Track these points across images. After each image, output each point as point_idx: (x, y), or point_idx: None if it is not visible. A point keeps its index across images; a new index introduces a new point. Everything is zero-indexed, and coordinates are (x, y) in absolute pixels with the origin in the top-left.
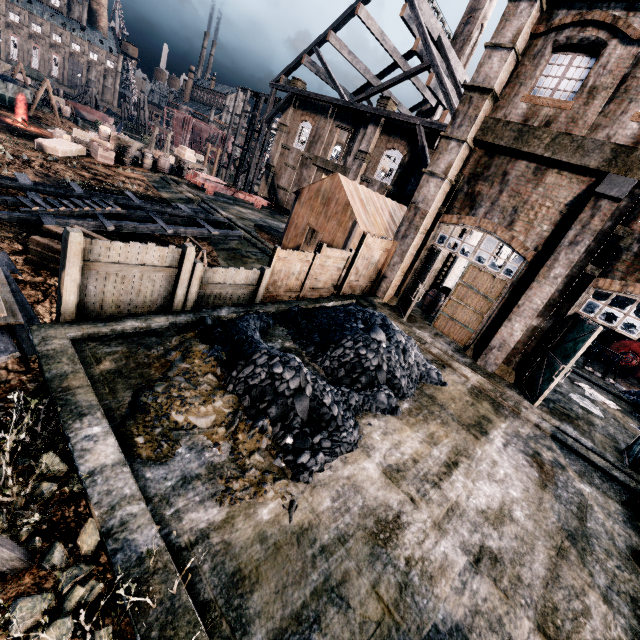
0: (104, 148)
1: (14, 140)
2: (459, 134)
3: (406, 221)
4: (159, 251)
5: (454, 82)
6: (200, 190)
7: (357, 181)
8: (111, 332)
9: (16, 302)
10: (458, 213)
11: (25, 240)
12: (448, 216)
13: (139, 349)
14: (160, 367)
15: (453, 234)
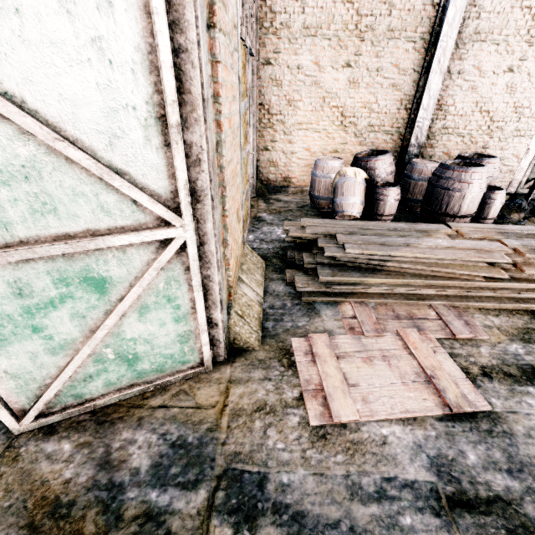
0: None
1: None
2: None
3: None
4: None
5: None
6: None
7: None
8: None
9: None
10: None
11: None
12: None
13: None
14: None
15: (398, 26)
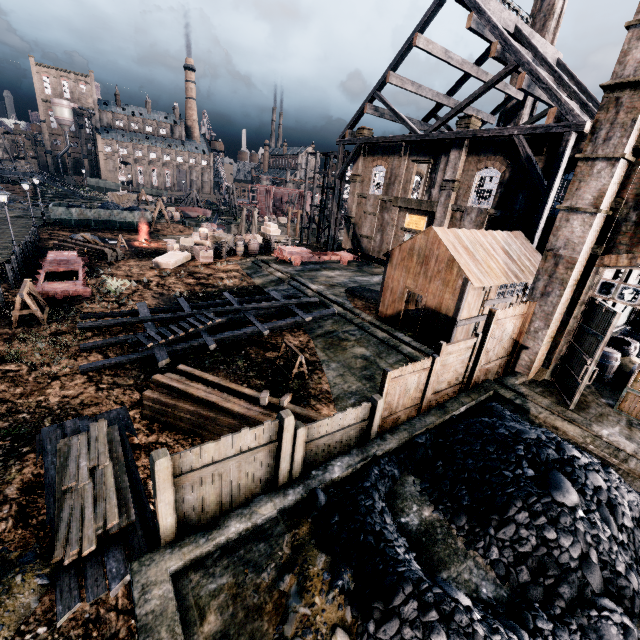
0: (204, 248)
1: (139, 264)
2: (608, 150)
3: (543, 274)
4: (254, 432)
5: (548, 68)
6: (288, 263)
7: (448, 213)
8: (214, 547)
9: (130, 486)
10: (627, 251)
11: (142, 384)
12: (610, 257)
13: (246, 574)
14: (273, 611)
15: None
